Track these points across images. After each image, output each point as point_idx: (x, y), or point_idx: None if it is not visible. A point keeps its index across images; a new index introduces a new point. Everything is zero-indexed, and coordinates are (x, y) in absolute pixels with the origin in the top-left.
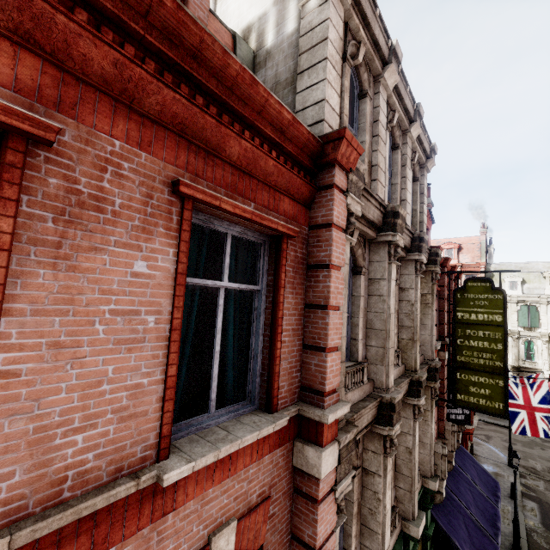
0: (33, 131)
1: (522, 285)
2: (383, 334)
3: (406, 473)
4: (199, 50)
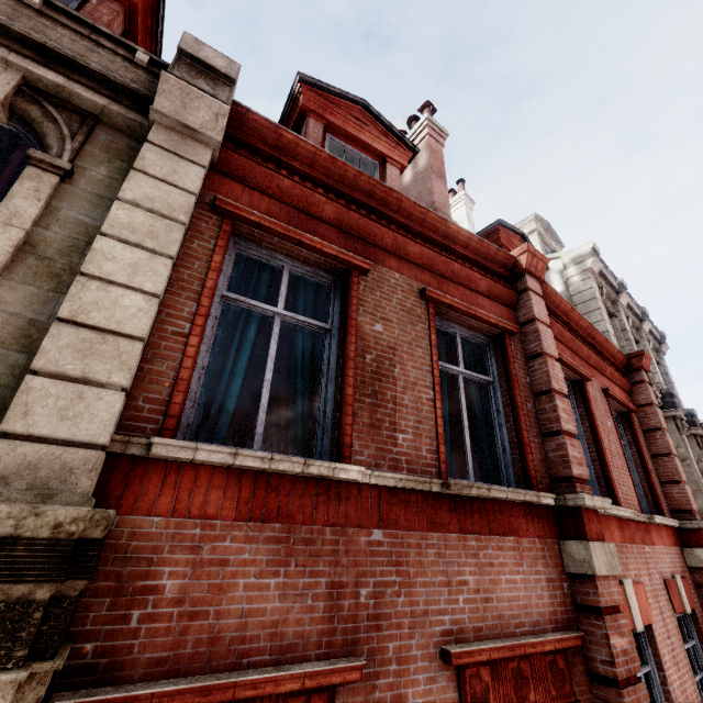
0: (590, 378)
1: None
2: (700, 494)
3: None
4: (594, 336)
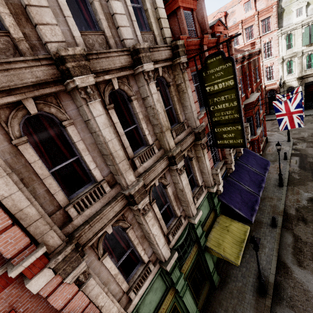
0: None
1: (306, 9)
2: (109, 157)
3: (183, 200)
4: None
